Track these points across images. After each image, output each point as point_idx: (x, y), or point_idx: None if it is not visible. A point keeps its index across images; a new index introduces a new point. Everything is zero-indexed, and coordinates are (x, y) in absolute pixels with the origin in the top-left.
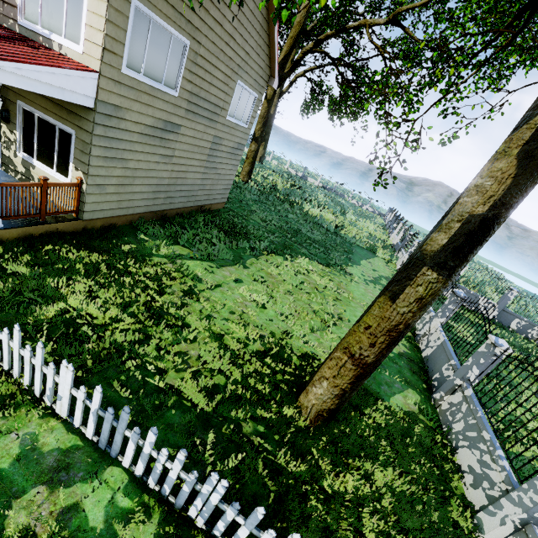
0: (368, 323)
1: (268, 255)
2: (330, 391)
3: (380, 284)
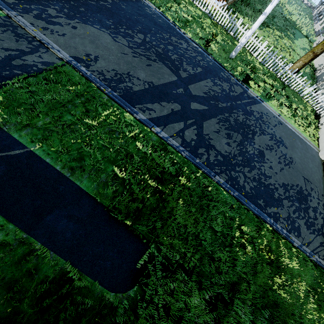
0: (323, 43)
1: (267, 27)
2: (301, 64)
3: (305, 51)
